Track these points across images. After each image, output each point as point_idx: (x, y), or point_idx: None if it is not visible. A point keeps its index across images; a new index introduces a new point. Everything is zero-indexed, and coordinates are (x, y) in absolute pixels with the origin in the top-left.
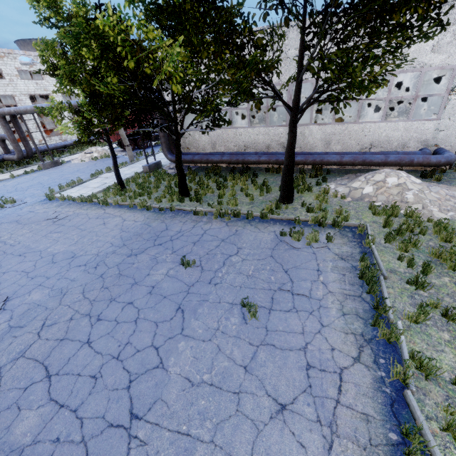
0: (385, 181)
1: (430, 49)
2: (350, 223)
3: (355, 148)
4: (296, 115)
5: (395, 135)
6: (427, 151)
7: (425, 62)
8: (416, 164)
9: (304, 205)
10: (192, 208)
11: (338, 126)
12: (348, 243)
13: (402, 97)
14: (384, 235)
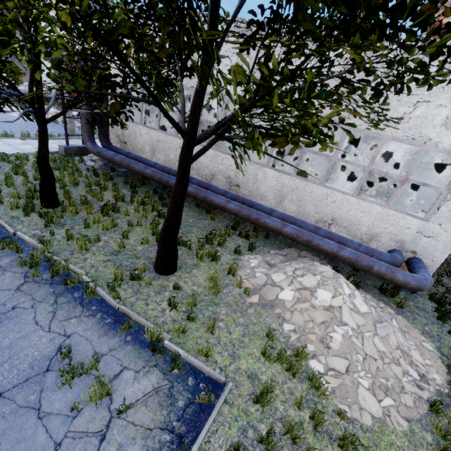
0: (314, 292)
1: (442, 121)
2: (203, 367)
3: (312, 216)
4: (189, 145)
5: (366, 220)
6: (399, 257)
7: (429, 136)
8: (375, 274)
9: (177, 289)
10: (16, 231)
11: (299, 181)
12: (156, 432)
13: (387, 173)
14: (240, 429)
